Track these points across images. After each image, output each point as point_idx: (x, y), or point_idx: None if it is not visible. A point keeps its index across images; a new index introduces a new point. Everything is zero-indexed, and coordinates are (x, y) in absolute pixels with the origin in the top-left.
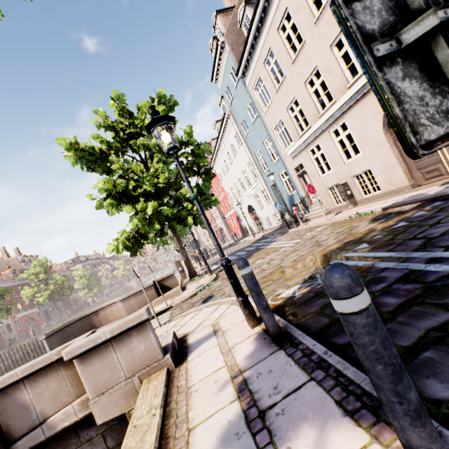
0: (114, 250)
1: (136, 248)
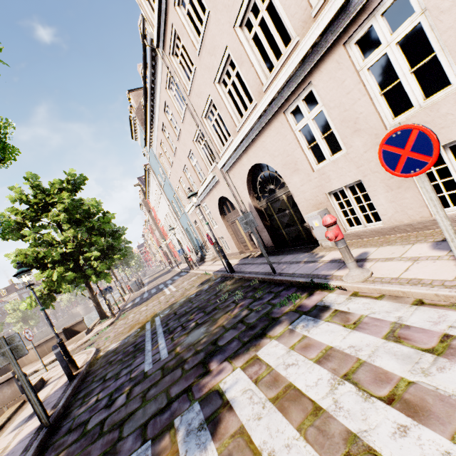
0: (27, 307)
1: (48, 302)
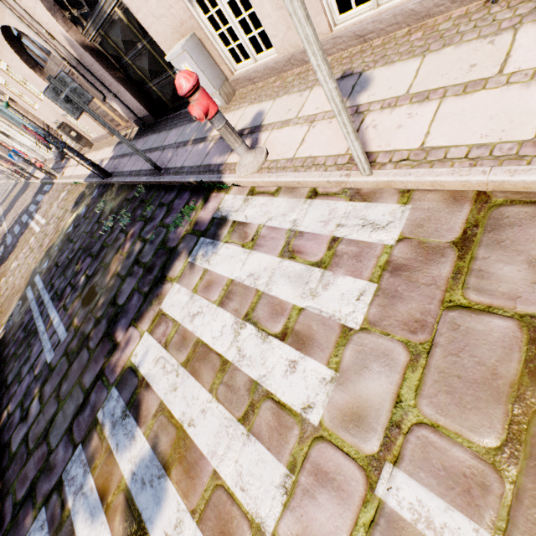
0: None
1: None
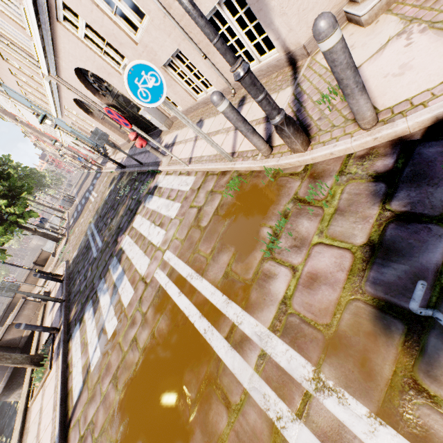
0: None
1: (2, 255)
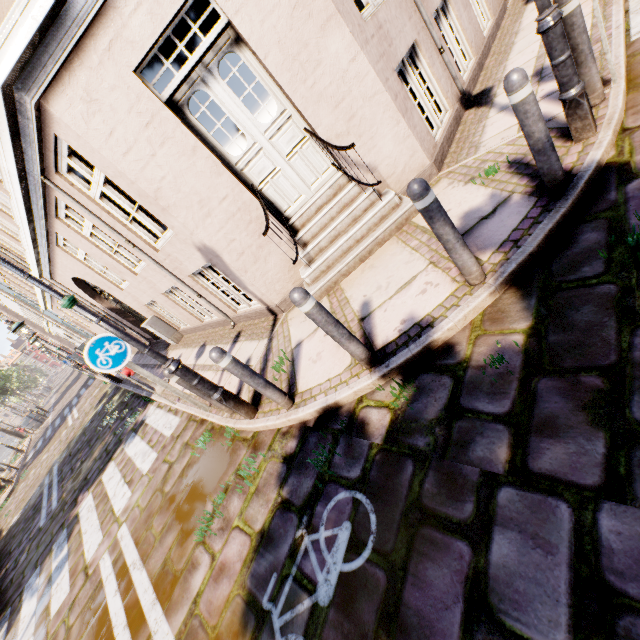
0: None
1: None
